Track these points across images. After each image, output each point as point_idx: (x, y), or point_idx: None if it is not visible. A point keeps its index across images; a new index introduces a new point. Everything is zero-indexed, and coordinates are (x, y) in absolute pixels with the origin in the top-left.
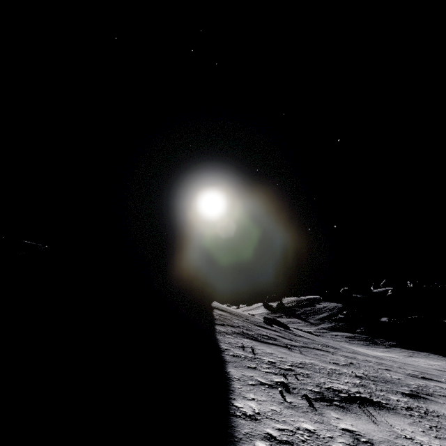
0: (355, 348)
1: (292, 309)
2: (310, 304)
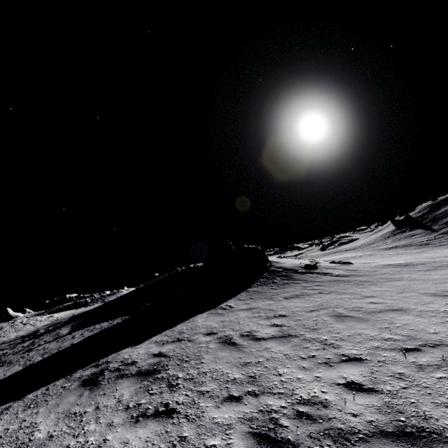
0: (441, 251)
1: (420, 219)
2: (444, 206)
